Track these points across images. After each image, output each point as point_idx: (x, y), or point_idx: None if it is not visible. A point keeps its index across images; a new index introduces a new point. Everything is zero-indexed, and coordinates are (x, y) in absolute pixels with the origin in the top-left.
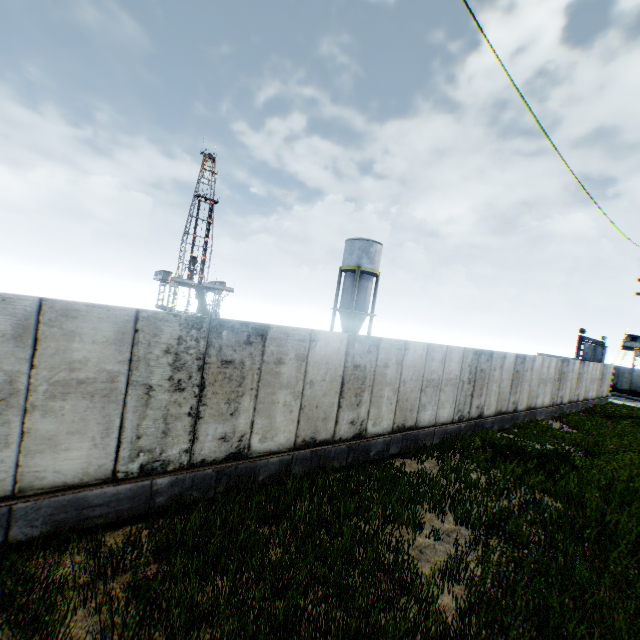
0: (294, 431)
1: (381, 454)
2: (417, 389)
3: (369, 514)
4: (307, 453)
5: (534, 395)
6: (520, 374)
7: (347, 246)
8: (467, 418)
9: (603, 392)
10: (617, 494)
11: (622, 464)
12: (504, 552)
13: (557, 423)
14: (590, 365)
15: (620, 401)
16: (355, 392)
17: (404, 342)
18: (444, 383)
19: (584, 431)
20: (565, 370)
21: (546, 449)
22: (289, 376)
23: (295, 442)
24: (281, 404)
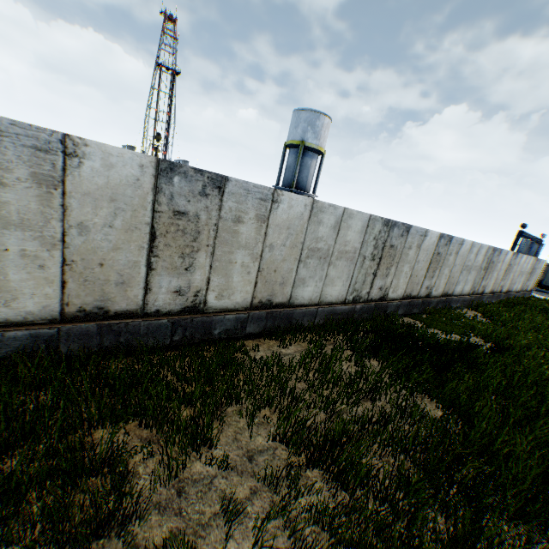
0: (57, 296)
1: (232, 333)
2: (293, 258)
3: (114, 428)
4: (91, 327)
5: (454, 282)
6: (442, 257)
7: (293, 118)
8: (365, 299)
9: (529, 286)
10: (520, 403)
11: (534, 363)
12: (314, 504)
13: (473, 312)
14: (523, 258)
15: (542, 296)
16: (180, 251)
17: (271, 190)
18: (336, 256)
19: (499, 322)
20: (495, 259)
21: (449, 340)
22: (24, 209)
23: (63, 311)
24: (15, 253)
